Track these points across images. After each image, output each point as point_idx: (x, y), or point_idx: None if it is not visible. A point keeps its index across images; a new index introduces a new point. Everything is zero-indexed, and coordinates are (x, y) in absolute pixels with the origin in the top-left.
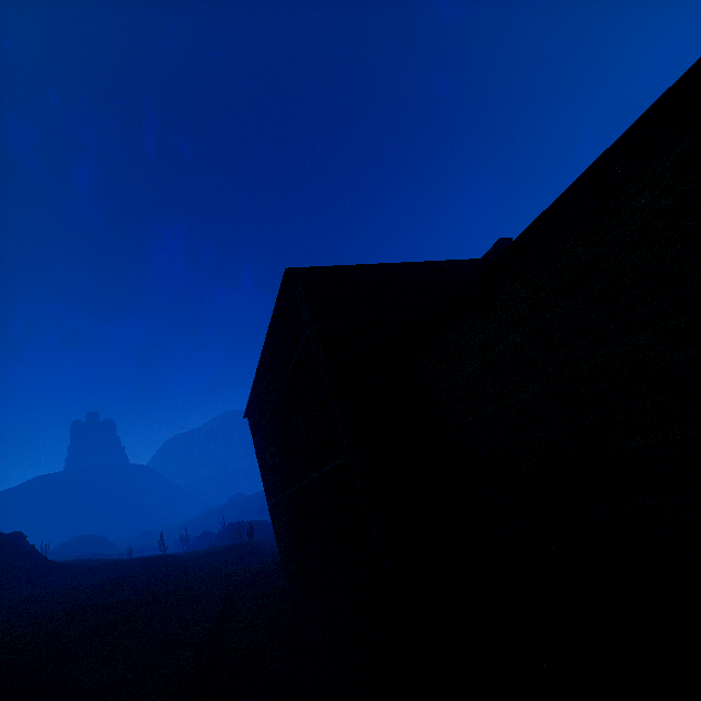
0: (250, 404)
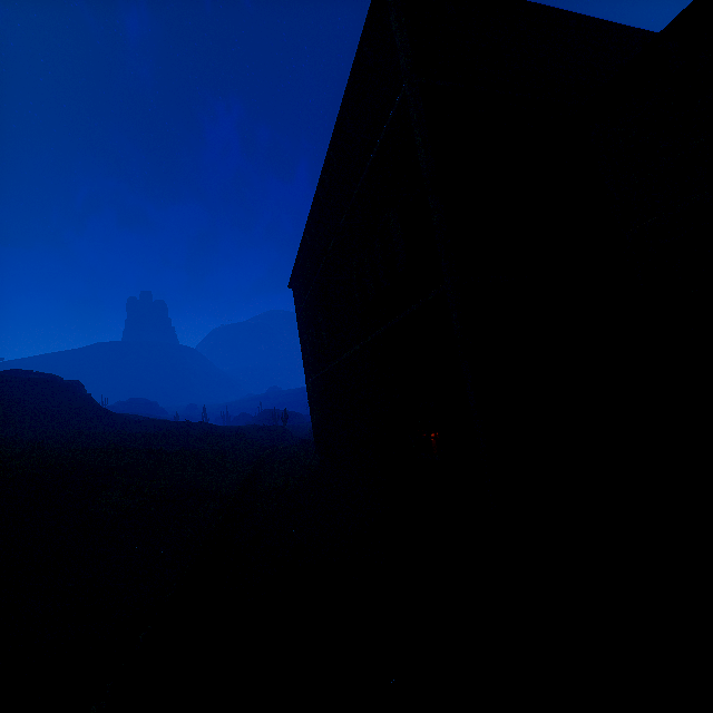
0: (296, 268)
